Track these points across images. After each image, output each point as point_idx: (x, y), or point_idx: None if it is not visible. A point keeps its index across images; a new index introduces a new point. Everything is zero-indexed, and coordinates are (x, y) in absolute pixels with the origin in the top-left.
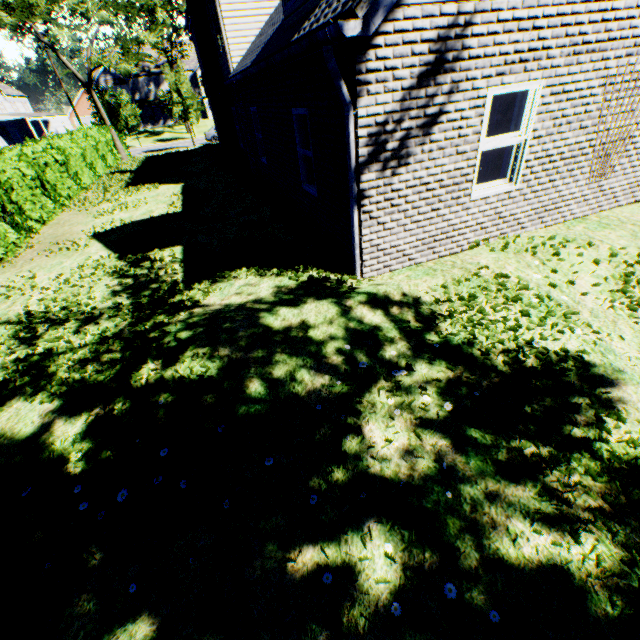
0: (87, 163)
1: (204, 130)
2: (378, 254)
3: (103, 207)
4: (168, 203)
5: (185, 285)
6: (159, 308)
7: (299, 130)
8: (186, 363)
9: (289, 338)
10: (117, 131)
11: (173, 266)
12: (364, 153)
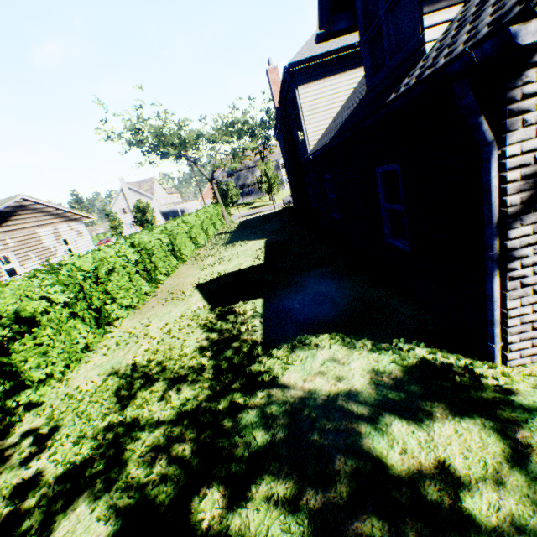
0: (203, 229)
1: (282, 197)
2: (532, 333)
3: (208, 261)
4: (253, 256)
5: (263, 347)
6: (236, 378)
7: (383, 186)
8: (260, 514)
9: (425, 503)
10: (225, 206)
11: (253, 321)
12: (514, 201)
